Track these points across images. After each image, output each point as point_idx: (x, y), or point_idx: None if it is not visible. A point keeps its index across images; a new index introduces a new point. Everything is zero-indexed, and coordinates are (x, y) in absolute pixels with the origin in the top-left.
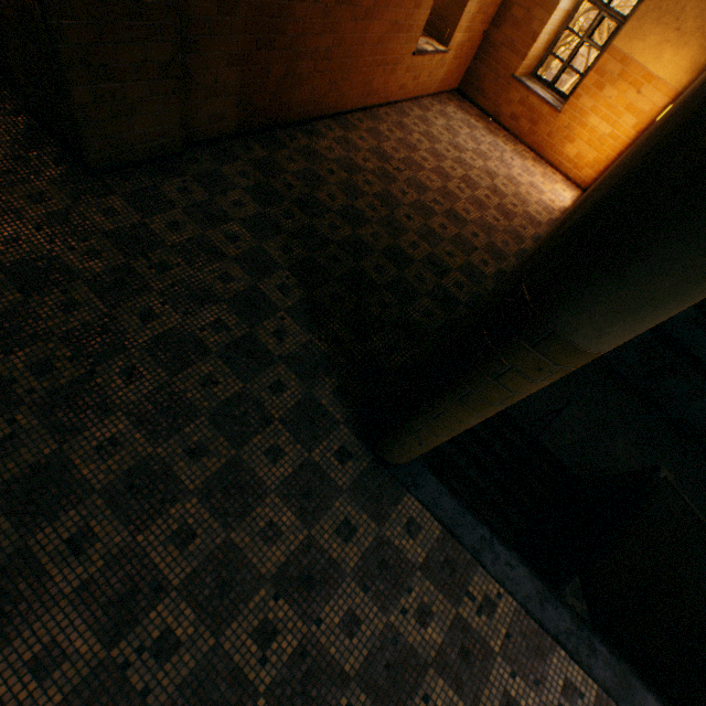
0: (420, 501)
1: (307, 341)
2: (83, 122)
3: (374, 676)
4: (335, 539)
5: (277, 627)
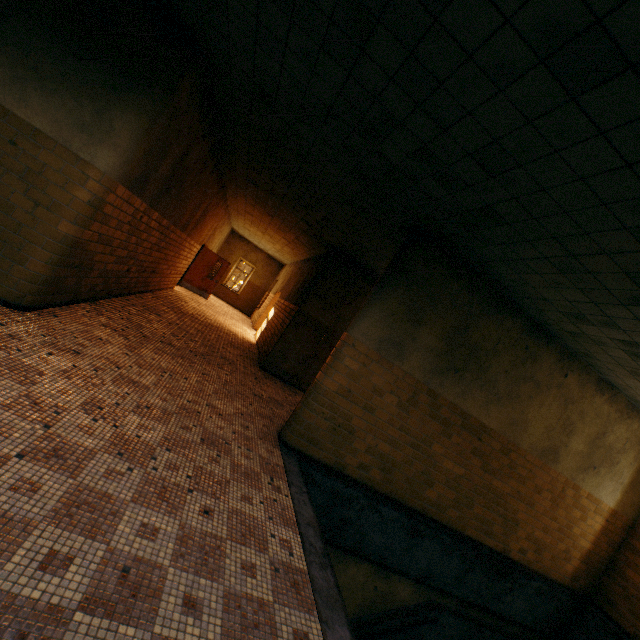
0: (283, 456)
1: (286, 416)
2: (272, 353)
3: (210, 435)
4: (239, 423)
5: (200, 405)
